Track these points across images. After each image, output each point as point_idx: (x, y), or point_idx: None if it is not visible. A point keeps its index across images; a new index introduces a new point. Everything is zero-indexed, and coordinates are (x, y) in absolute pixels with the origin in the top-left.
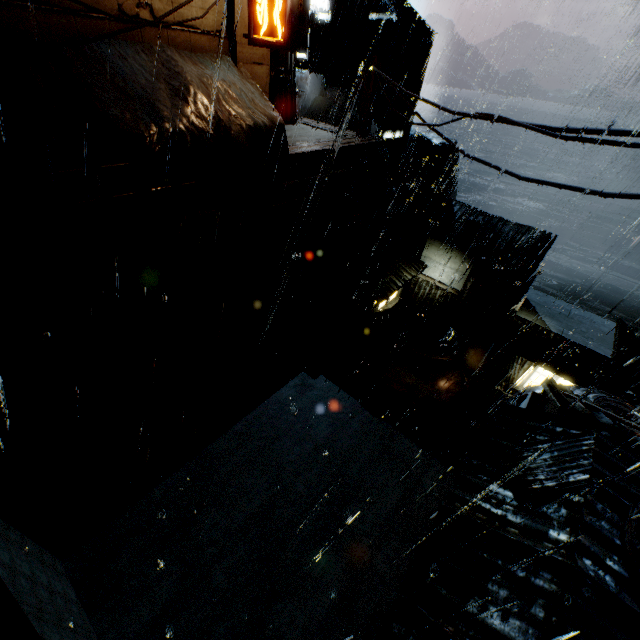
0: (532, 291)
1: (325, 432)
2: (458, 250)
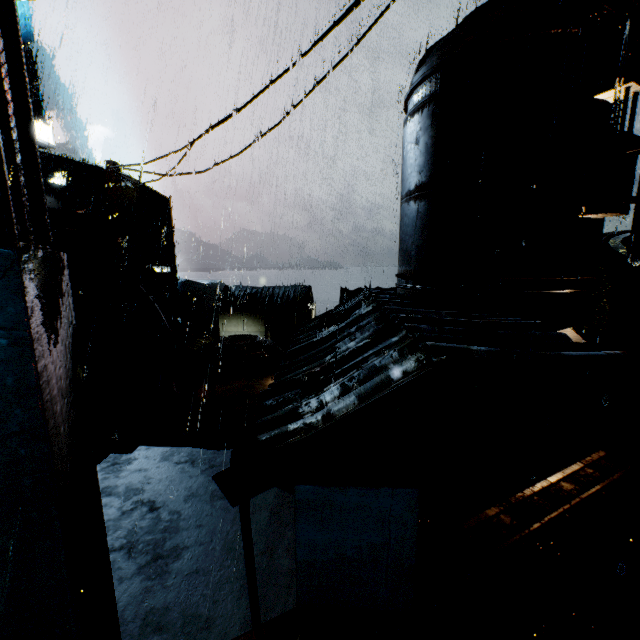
0: None
1: (162, 488)
2: (248, 314)
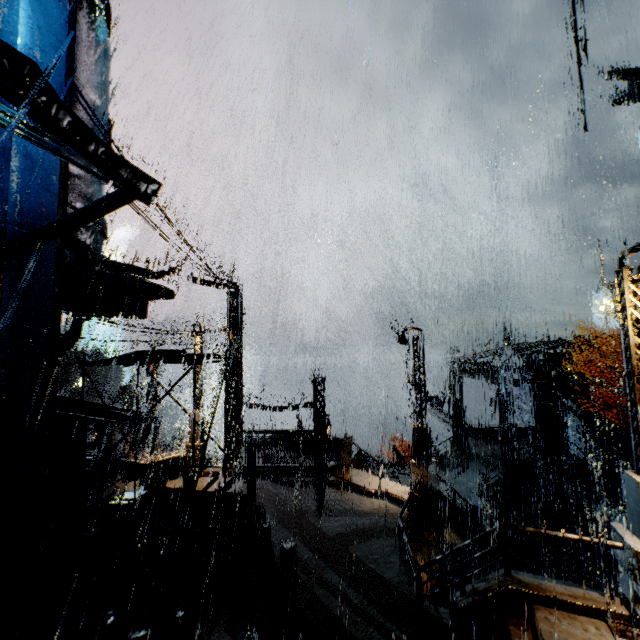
0: None
1: None
2: None
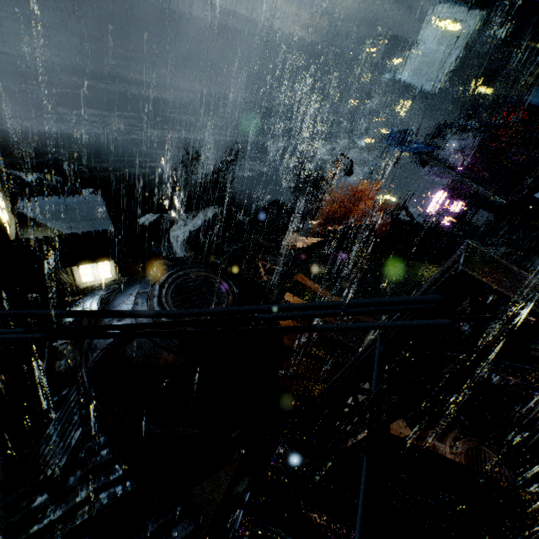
0: (22, 201)
1: None
2: None
